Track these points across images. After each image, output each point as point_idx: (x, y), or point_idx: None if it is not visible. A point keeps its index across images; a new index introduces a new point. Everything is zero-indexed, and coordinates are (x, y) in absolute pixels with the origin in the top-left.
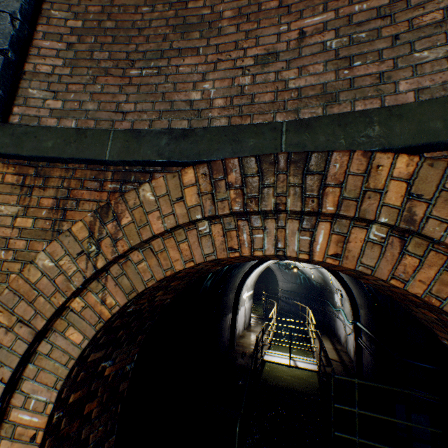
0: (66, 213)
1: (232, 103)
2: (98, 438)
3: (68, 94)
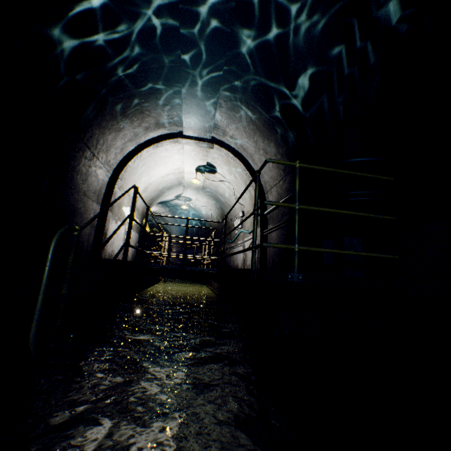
0: None
1: None
2: None
3: None
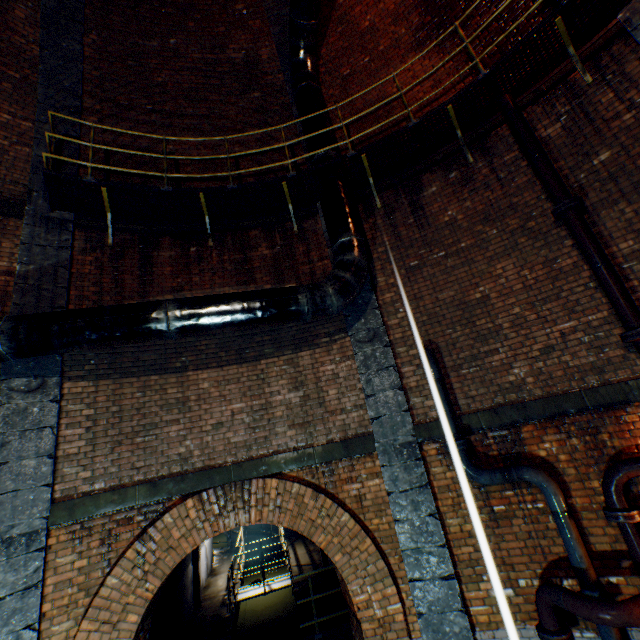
0: (112, 545)
1: (204, 452)
2: None
3: (95, 464)
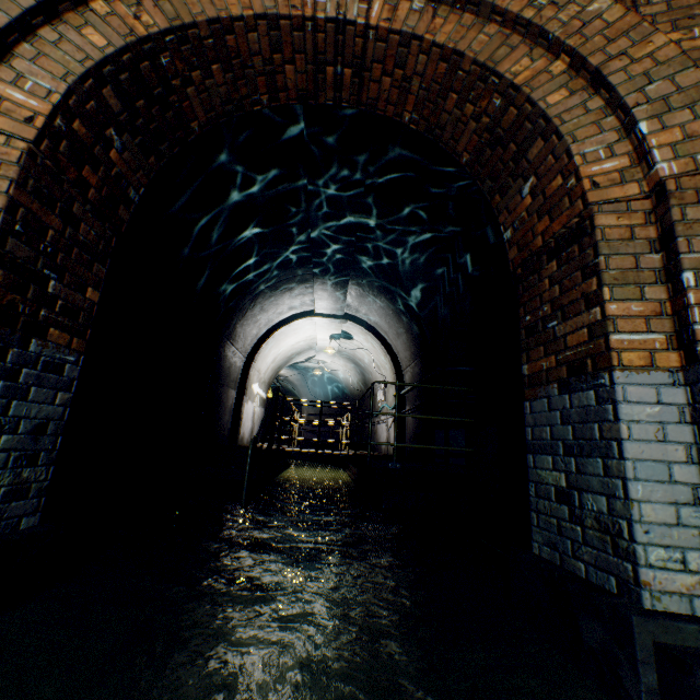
0: None
1: None
2: (89, 242)
3: None
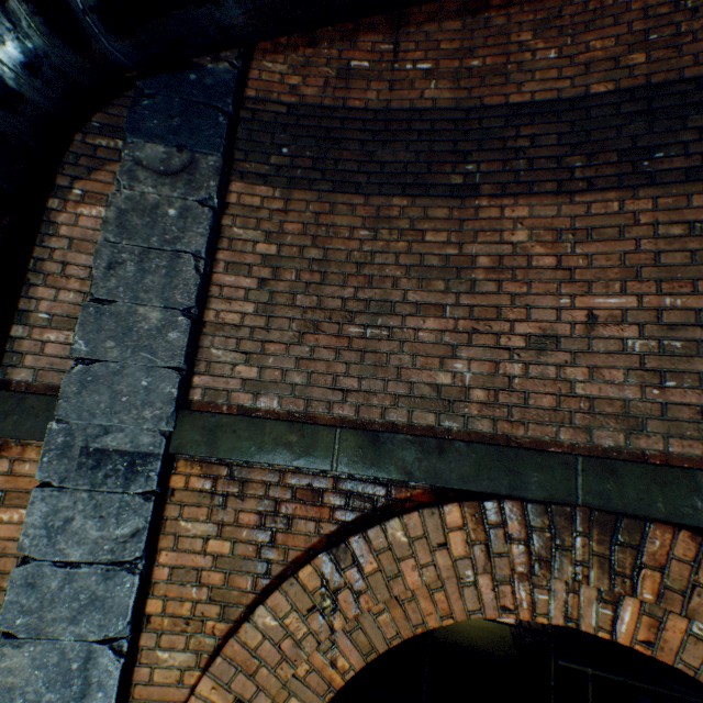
0: (275, 534)
1: (497, 400)
2: None
3: (264, 357)
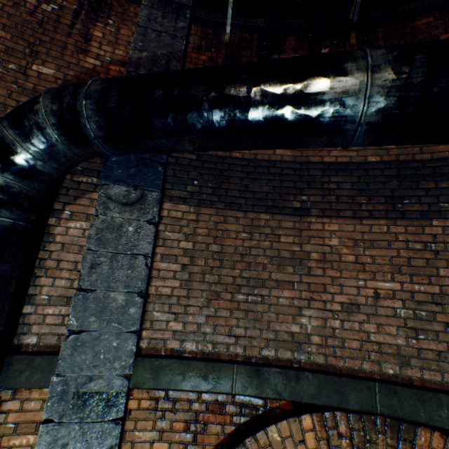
0: (196, 435)
1: (327, 342)
2: None
3: (187, 316)
